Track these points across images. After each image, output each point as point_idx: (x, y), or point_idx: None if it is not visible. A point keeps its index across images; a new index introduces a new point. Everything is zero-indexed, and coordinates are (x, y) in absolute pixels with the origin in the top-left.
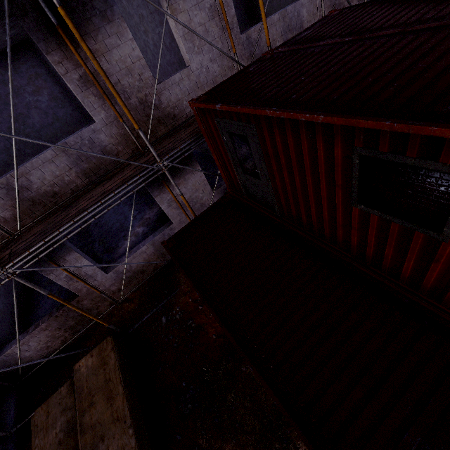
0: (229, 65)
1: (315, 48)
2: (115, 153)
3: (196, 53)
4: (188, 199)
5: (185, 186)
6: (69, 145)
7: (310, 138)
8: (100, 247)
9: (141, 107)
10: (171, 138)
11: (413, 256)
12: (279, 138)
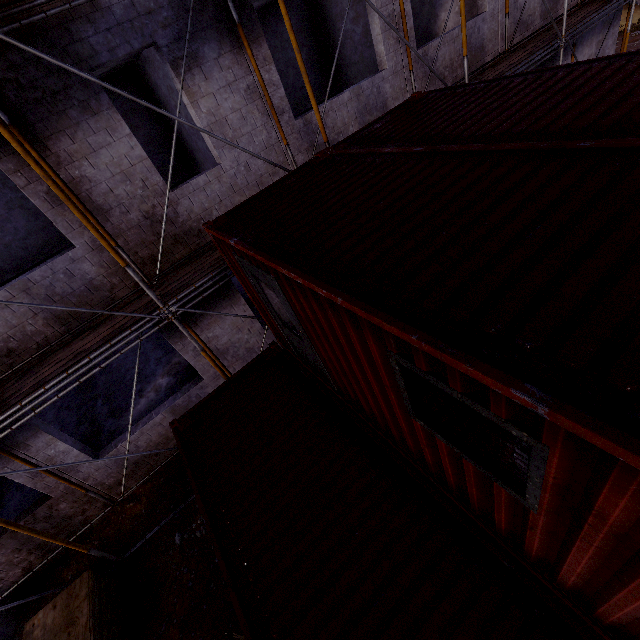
0: (280, 160)
1: (377, 157)
2: (108, 288)
3: (229, 148)
4: (226, 343)
5: (222, 326)
6: (33, 281)
7: (339, 316)
8: (103, 408)
9: (147, 222)
10: (191, 265)
11: (502, 510)
12: (306, 304)
